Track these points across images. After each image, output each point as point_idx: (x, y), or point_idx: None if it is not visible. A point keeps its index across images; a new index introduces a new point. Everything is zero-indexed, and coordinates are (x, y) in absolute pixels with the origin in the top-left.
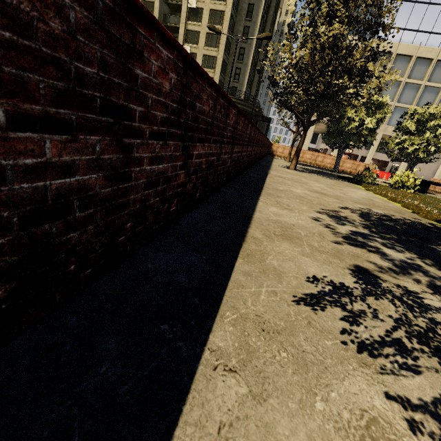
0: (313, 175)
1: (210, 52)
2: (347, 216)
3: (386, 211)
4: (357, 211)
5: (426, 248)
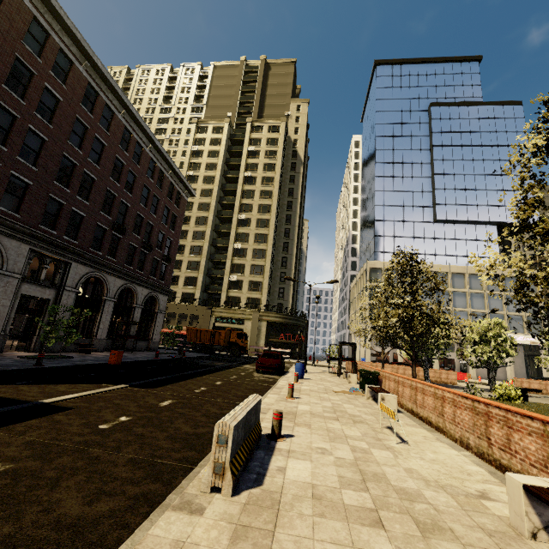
0: None
1: (256, 278)
2: None
3: None
4: None
5: None
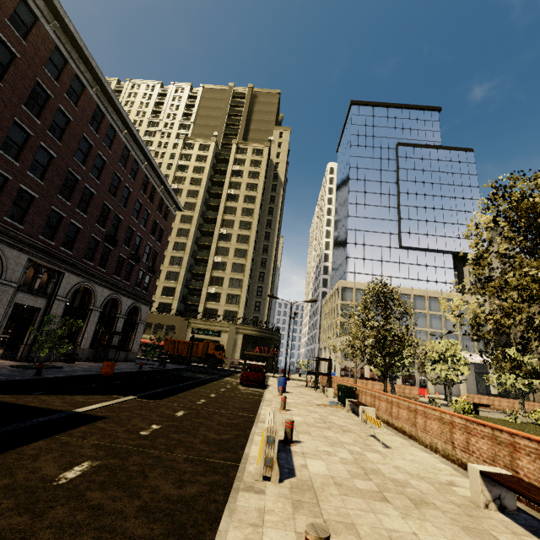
0: None
1: (234, 291)
2: None
3: None
4: None
5: None
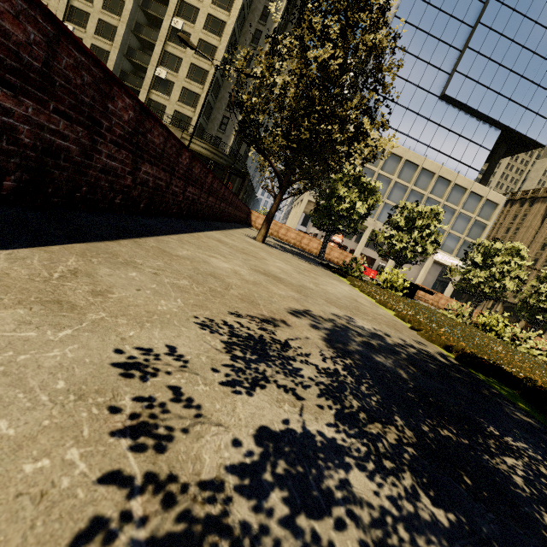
0: (287, 254)
1: (193, 86)
2: (293, 340)
3: (376, 325)
4: (325, 322)
5: (499, 490)
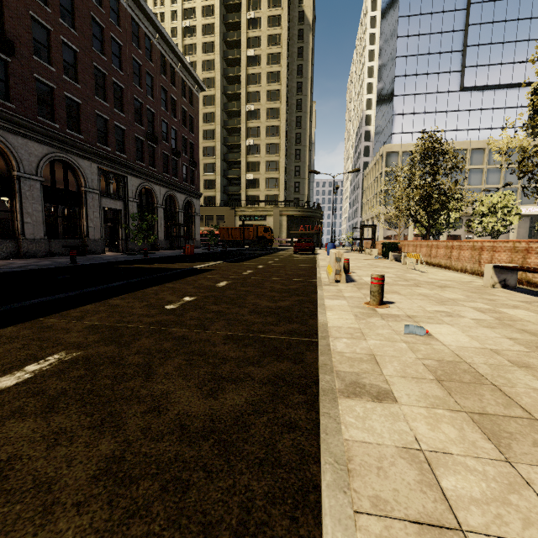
0: None
1: (272, 175)
2: None
3: None
4: None
5: None
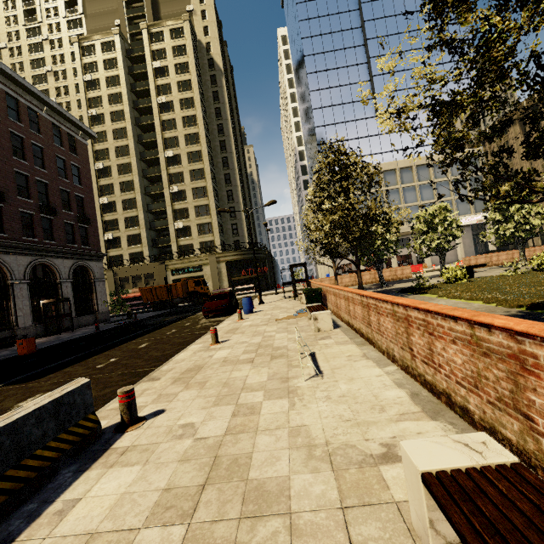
0: None
1: (203, 220)
2: None
3: None
4: None
5: None
